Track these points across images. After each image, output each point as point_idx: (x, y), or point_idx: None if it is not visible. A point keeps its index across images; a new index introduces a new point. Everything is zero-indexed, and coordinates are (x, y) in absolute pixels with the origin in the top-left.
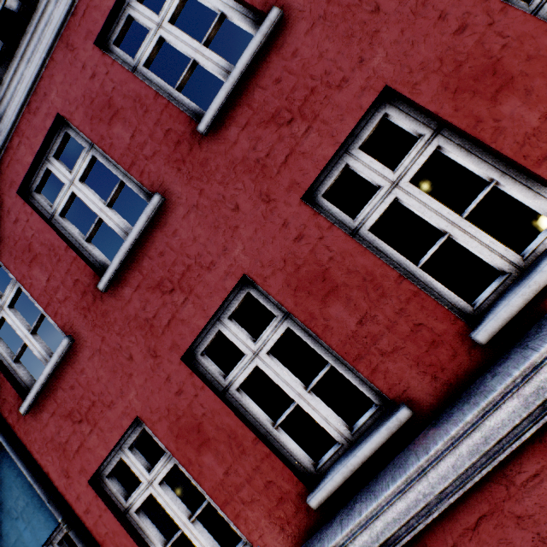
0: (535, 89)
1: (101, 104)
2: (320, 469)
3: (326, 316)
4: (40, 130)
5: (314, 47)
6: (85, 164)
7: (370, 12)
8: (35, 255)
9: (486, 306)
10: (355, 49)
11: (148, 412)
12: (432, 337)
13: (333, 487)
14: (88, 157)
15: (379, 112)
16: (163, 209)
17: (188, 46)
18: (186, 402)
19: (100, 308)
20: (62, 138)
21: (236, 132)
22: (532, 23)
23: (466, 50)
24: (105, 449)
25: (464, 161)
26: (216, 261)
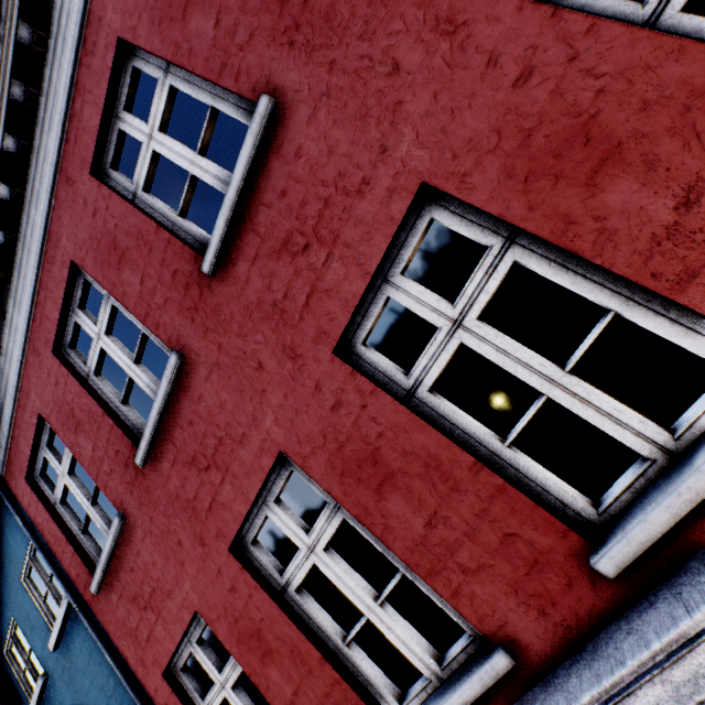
0: (662, 157)
1: (107, 246)
2: None
3: (384, 512)
4: (60, 281)
5: (321, 139)
6: (107, 315)
7: (387, 75)
8: (78, 422)
9: (618, 509)
10: (374, 135)
11: (205, 607)
12: (532, 554)
13: None
14: (108, 306)
15: (423, 218)
16: (185, 369)
17: (183, 158)
18: (242, 601)
19: (143, 483)
20: (83, 285)
21: (245, 267)
22: (647, 42)
23: (536, 110)
24: (172, 643)
25: (558, 282)
26: (248, 434)
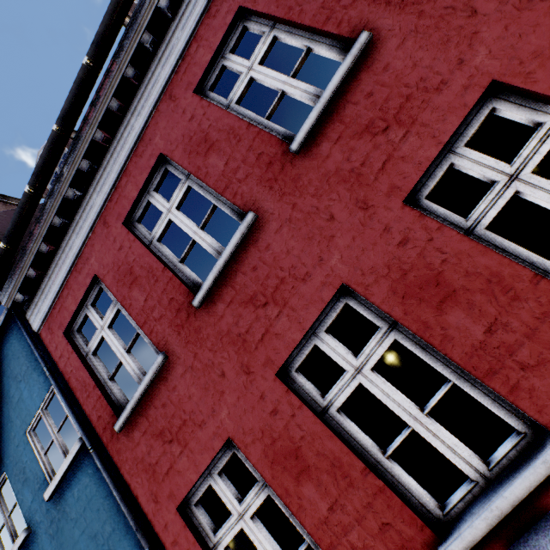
0: None
1: (198, 140)
2: (450, 513)
3: (444, 325)
4: (145, 169)
5: (407, 58)
6: (181, 194)
7: (466, 17)
8: (135, 278)
9: None
10: (453, 53)
11: (240, 433)
12: None
13: (474, 537)
14: (184, 187)
15: (485, 108)
16: (256, 226)
17: (277, 81)
18: (282, 422)
19: (193, 324)
20: (162, 173)
21: (328, 146)
22: None
23: None
24: (195, 473)
25: None
26: (311, 272)
